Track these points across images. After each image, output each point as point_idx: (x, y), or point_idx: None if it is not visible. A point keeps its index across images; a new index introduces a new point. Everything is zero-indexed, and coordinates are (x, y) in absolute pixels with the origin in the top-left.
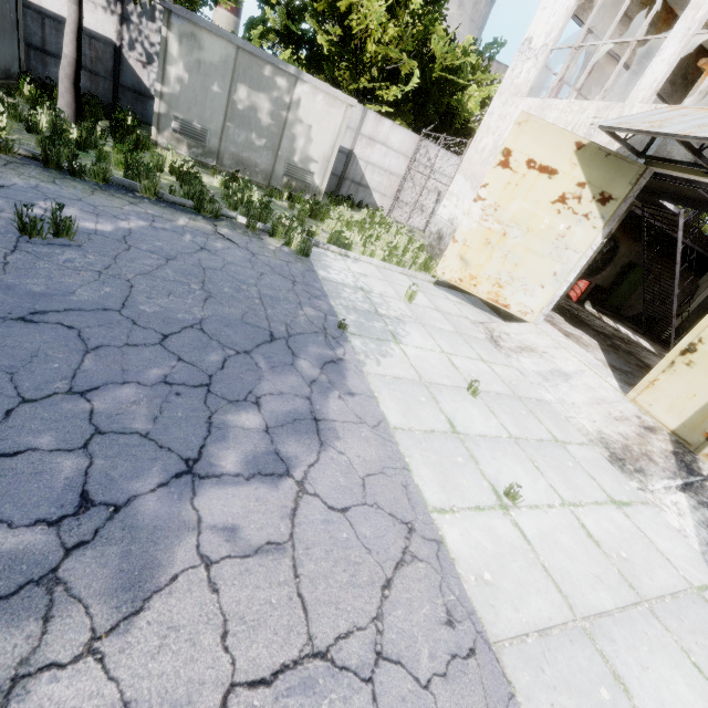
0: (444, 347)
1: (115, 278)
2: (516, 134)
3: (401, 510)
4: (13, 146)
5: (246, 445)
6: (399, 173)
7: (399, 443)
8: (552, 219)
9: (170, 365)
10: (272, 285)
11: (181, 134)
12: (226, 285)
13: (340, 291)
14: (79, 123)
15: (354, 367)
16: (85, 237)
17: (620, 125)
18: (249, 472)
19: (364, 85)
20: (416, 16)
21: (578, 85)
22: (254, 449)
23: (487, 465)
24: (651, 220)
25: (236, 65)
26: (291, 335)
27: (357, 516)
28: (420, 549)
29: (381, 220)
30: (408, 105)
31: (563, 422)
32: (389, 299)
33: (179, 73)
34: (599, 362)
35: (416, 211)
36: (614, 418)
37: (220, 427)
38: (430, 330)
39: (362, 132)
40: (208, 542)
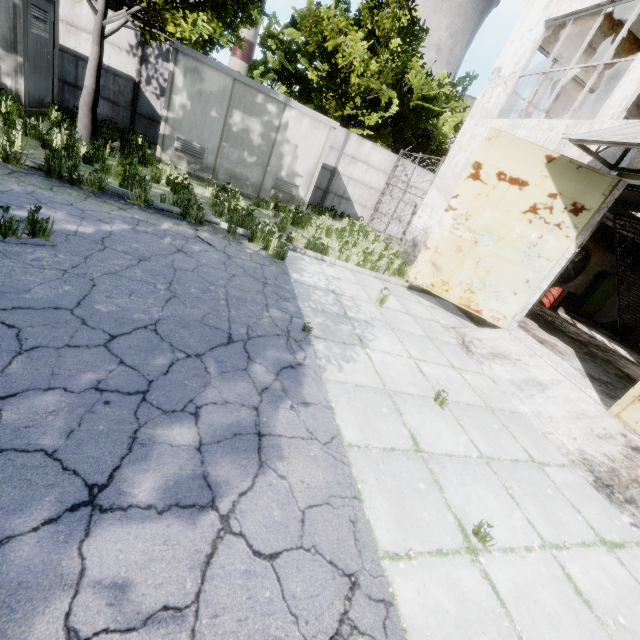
0: (412, 353)
1: (79, 277)
2: (486, 148)
3: (344, 556)
4: (21, 158)
5: (169, 466)
6: (379, 187)
7: (353, 464)
8: (523, 228)
9: (108, 369)
10: (242, 287)
11: (182, 152)
12: (193, 286)
13: (310, 293)
14: (91, 142)
15: (313, 373)
16: (63, 237)
17: (591, 138)
18: (164, 503)
19: (348, 112)
20: (395, 53)
21: (546, 106)
22: (179, 472)
23: (453, 492)
24: (623, 232)
25: (232, 94)
26: (251, 338)
27: (288, 564)
28: (363, 615)
29: (360, 229)
30: (388, 129)
31: (540, 438)
32: (360, 302)
33: (183, 101)
34: (576, 371)
35: (393, 221)
36: (597, 436)
37: (145, 443)
38: (400, 334)
39: (345, 152)
40: (84, 607)
